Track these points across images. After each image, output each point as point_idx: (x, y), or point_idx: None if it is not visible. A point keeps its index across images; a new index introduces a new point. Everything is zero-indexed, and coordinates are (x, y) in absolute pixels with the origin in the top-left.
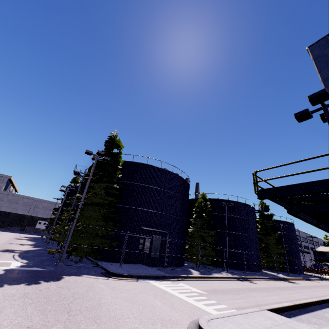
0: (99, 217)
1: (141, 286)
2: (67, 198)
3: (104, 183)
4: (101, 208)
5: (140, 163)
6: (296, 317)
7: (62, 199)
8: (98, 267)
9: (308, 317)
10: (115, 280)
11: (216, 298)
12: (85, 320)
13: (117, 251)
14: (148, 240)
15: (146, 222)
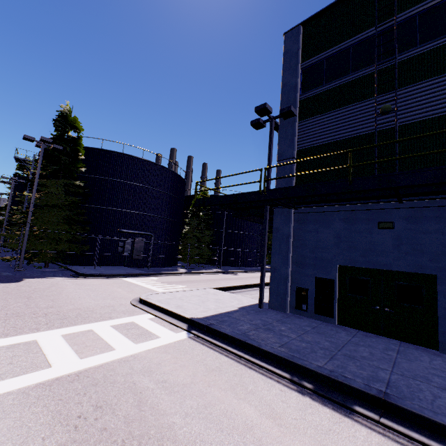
0: (61, 221)
1: (110, 281)
2: (15, 193)
3: (60, 180)
4: (61, 211)
5: (113, 151)
6: (240, 292)
7: (9, 194)
8: (68, 270)
9: (251, 292)
10: (85, 279)
11: (180, 286)
12: (44, 300)
13: (93, 255)
14: (129, 243)
15: (126, 224)
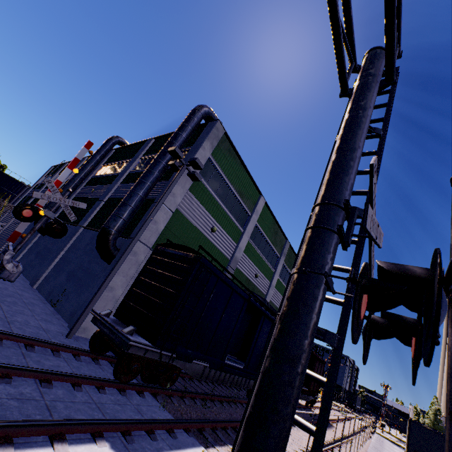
0: None
1: None
2: None
3: None
4: None
5: (13, 178)
6: None
7: None
8: None
9: None
10: None
11: None
12: None
13: None
14: None
15: None
